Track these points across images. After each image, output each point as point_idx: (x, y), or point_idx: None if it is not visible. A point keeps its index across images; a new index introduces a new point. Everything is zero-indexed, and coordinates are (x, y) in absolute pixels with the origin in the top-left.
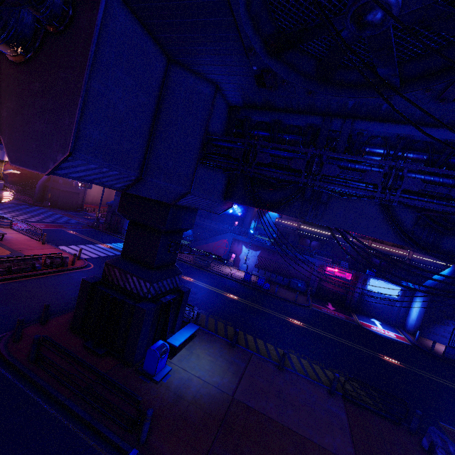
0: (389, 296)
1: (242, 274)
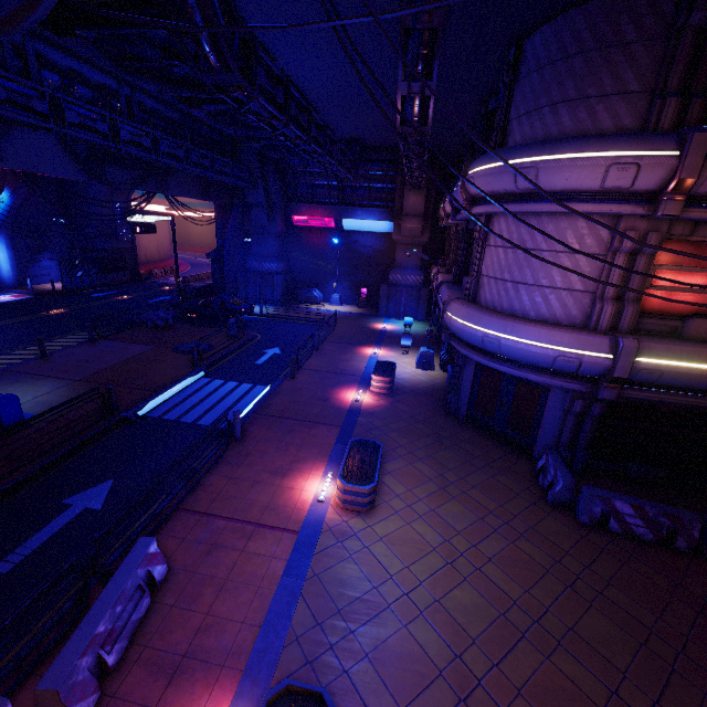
0: None
1: None
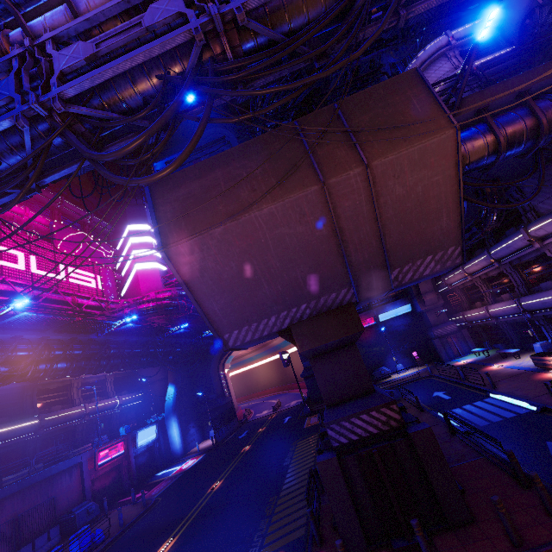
0: (151, 442)
1: None
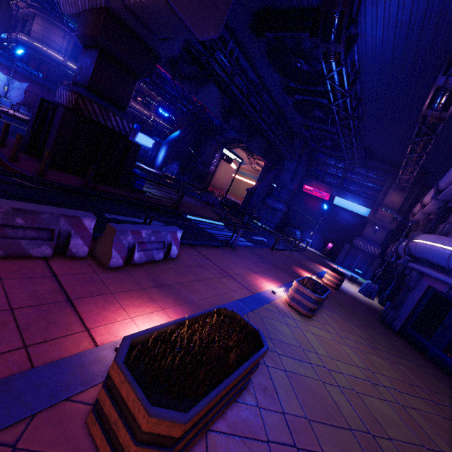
0: (147, 147)
1: (14, 113)
